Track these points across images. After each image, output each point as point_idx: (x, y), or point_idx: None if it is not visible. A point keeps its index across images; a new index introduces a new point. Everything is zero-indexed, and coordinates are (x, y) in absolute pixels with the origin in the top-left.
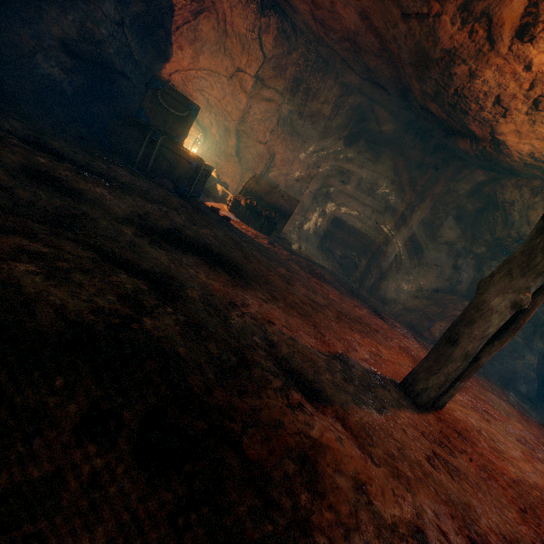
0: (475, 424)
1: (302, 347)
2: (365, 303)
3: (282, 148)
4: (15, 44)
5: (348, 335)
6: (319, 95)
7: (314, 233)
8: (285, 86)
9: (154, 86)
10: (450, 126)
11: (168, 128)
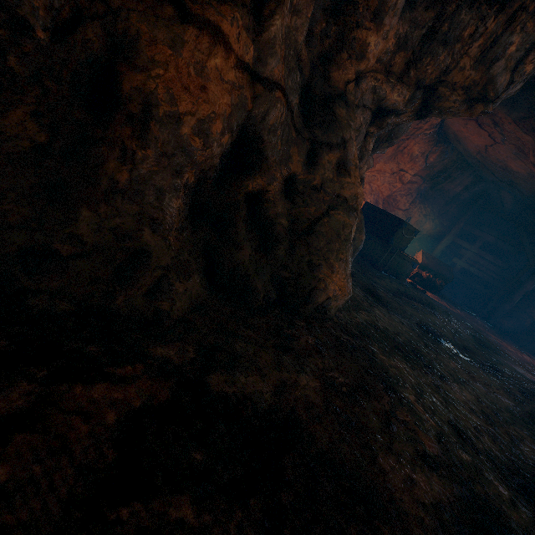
0: None
1: None
2: (509, 343)
3: (418, 214)
4: None
5: None
6: (455, 181)
7: None
8: (428, 174)
9: (402, 226)
10: None
11: (400, 244)
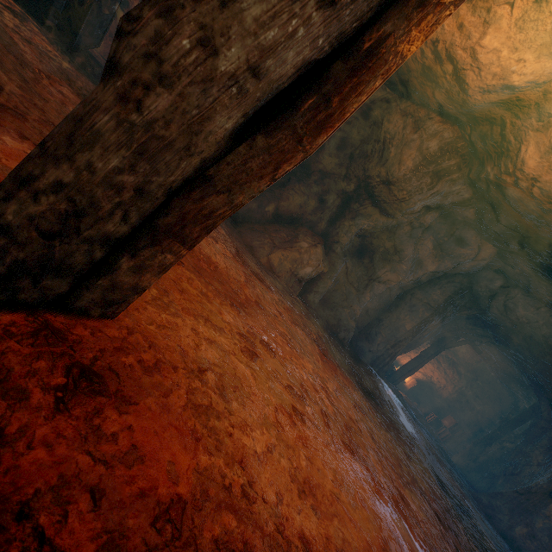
0: (209, 358)
1: None
2: None
3: None
4: None
5: None
6: None
7: None
8: None
9: None
10: None
11: None
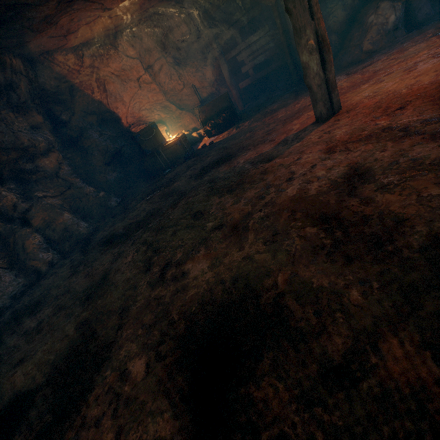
0: (367, 94)
1: (264, 153)
2: (307, 93)
3: (192, 77)
4: (101, 182)
5: (289, 127)
6: (172, 30)
7: (256, 87)
8: (157, 52)
9: (138, 138)
10: None
11: (157, 144)
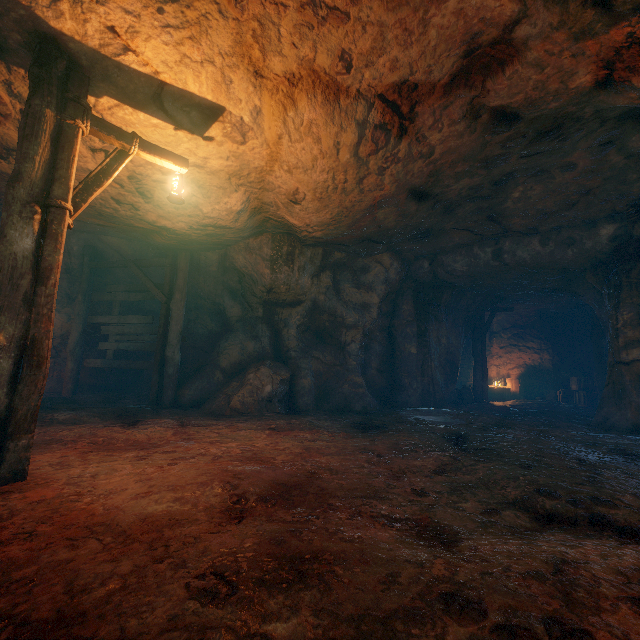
0: (92, 471)
1: None
2: (128, 420)
3: None
4: None
5: None
6: None
7: (121, 378)
8: None
9: None
10: (133, 230)
11: None
